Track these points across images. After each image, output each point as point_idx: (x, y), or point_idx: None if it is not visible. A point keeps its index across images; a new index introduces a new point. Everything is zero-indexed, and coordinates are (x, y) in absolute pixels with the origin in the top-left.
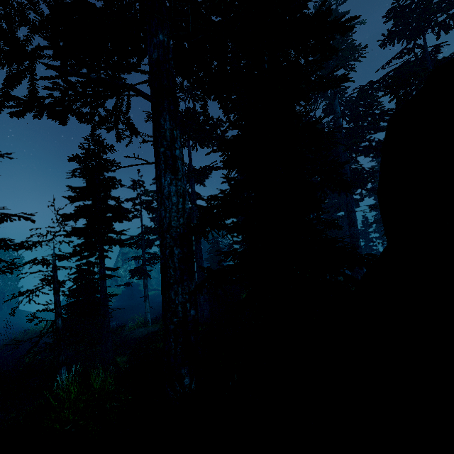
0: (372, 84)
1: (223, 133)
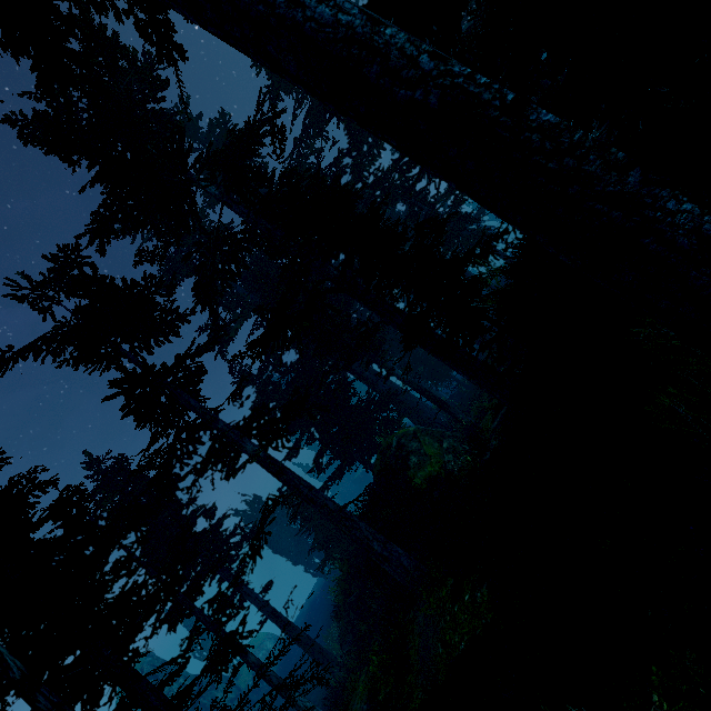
0: (299, 141)
1: (171, 291)
